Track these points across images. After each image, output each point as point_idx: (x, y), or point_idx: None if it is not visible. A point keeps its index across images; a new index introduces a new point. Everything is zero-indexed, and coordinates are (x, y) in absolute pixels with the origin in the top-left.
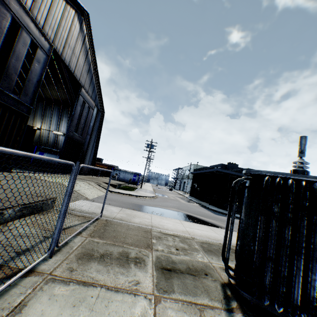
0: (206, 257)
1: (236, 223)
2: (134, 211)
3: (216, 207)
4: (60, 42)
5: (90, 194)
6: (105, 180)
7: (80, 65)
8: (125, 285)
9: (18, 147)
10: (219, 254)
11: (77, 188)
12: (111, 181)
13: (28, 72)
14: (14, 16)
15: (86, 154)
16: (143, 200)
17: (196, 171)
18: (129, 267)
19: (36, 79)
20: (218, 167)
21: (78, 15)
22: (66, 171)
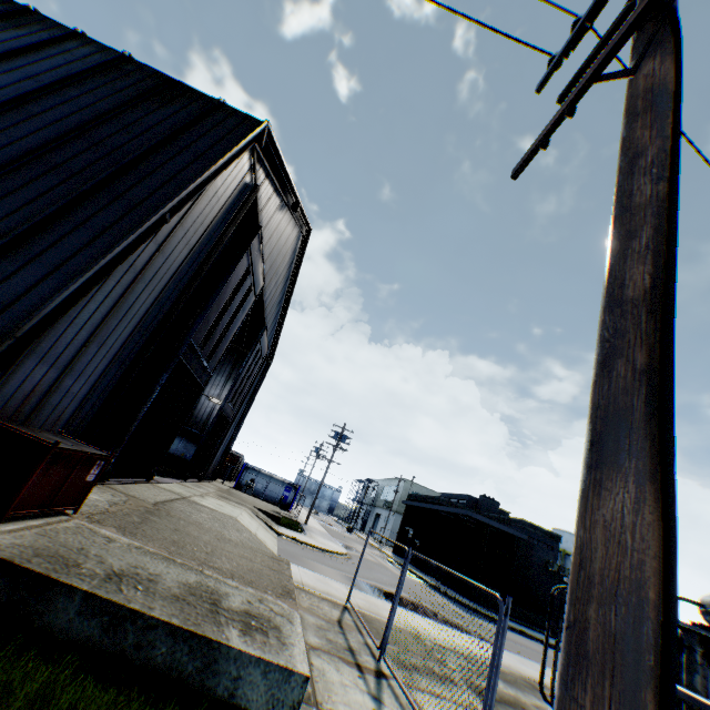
0: (510, 688)
1: (508, 637)
2: (365, 594)
3: (458, 592)
4: (270, 274)
5: (270, 543)
6: (249, 499)
7: (275, 296)
8: (465, 702)
9: (172, 439)
10: (521, 687)
11: (252, 528)
12: (256, 501)
13: (230, 325)
14: (250, 264)
15: (224, 439)
16: (340, 562)
17: (415, 499)
18: (449, 684)
19: (232, 333)
20: (460, 499)
21: (299, 233)
22: (193, 474)
